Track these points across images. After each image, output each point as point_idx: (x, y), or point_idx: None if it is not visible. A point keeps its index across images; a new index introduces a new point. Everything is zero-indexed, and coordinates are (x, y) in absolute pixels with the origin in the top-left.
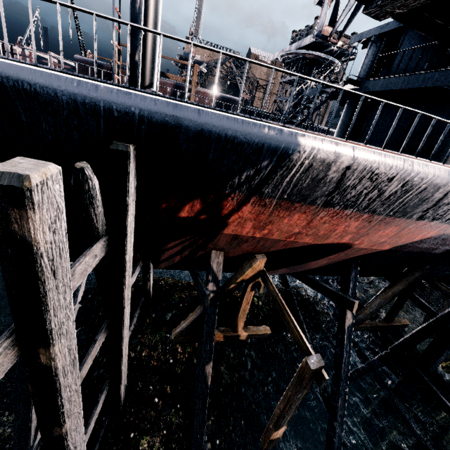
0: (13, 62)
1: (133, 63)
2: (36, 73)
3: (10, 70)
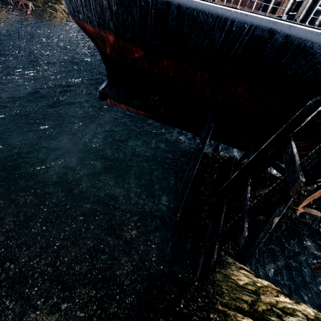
0: (305, 28)
1: (316, 2)
2: (320, 35)
3: (303, 33)
